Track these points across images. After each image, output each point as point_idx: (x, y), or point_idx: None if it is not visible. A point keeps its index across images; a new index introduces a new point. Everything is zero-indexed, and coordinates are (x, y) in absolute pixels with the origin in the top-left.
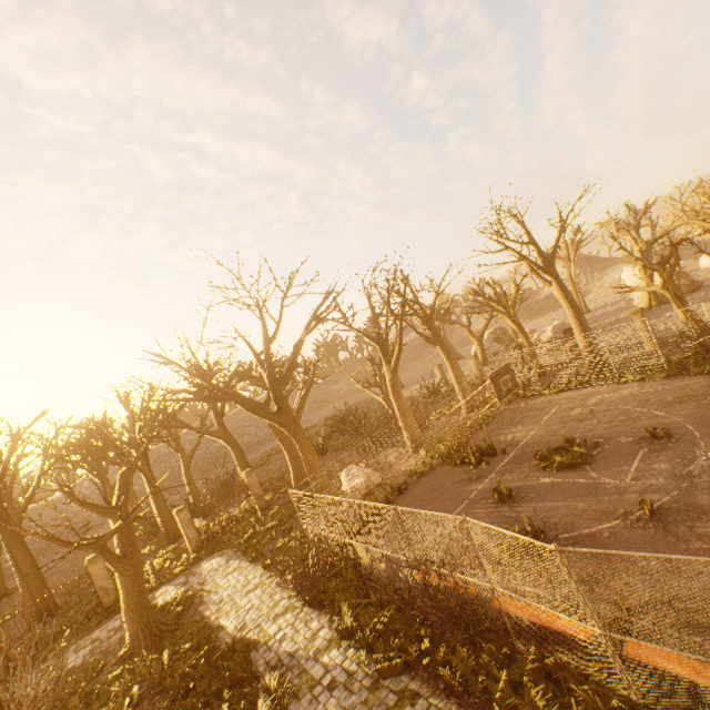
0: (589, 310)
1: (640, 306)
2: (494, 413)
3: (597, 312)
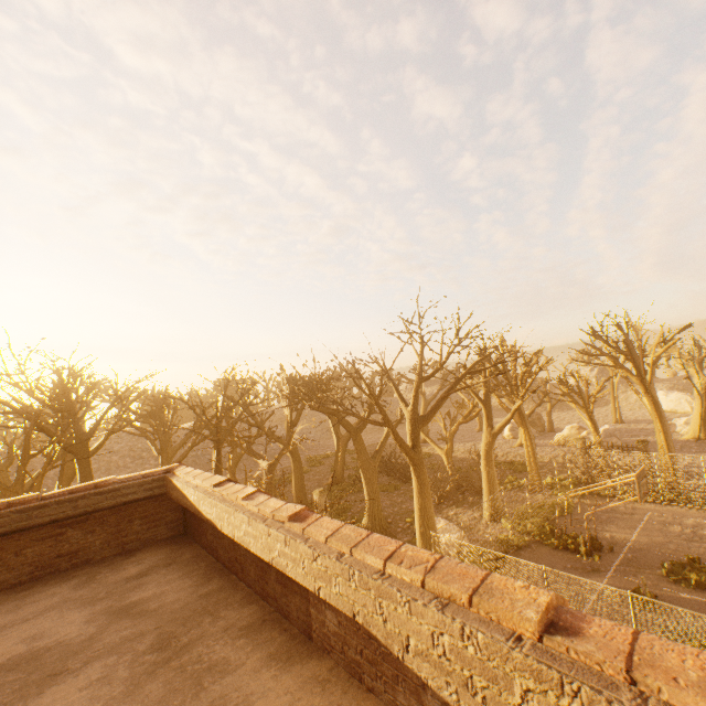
0: (623, 420)
1: (687, 434)
2: (571, 503)
3: (632, 425)
